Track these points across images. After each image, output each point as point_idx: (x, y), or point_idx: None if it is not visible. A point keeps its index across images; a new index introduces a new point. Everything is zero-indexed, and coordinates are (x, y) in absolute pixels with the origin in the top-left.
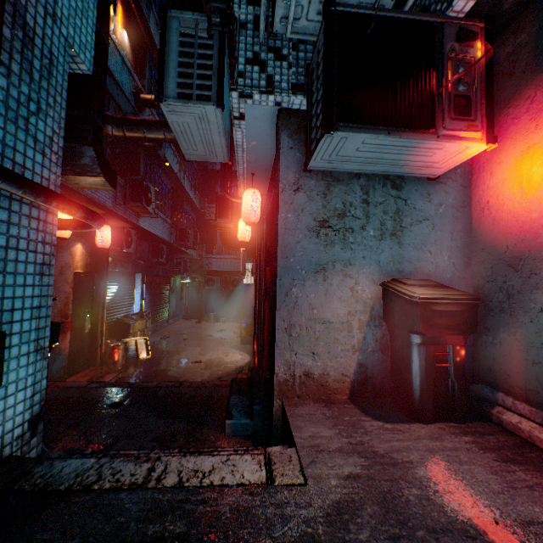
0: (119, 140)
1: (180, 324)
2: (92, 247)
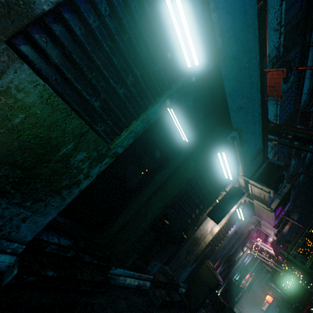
0: None
1: None
2: None
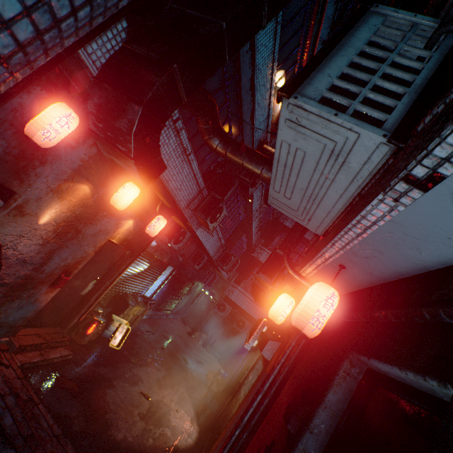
0: (226, 164)
1: (174, 324)
2: (142, 228)
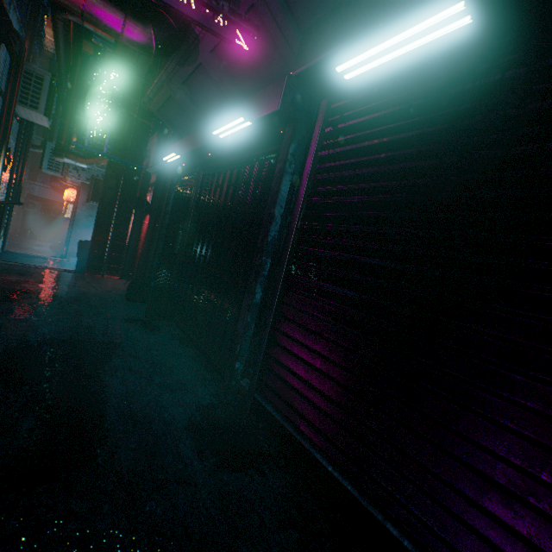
0: None
1: None
2: None
